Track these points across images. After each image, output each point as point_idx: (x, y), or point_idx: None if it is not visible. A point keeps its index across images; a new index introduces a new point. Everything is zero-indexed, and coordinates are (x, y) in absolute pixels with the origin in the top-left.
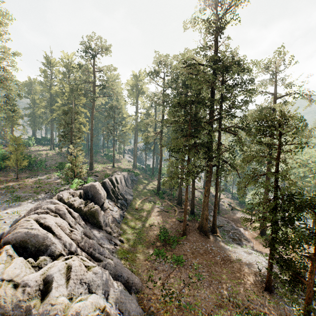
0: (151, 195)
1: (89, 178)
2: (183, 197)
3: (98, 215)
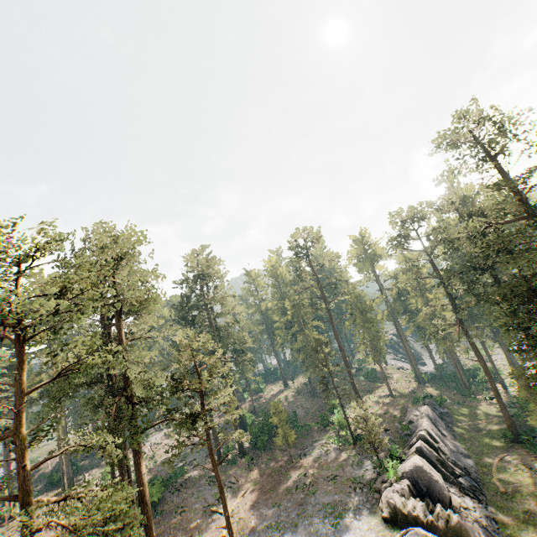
0: (505, 447)
1: (394, 448)
2: None
3: (469, 533)
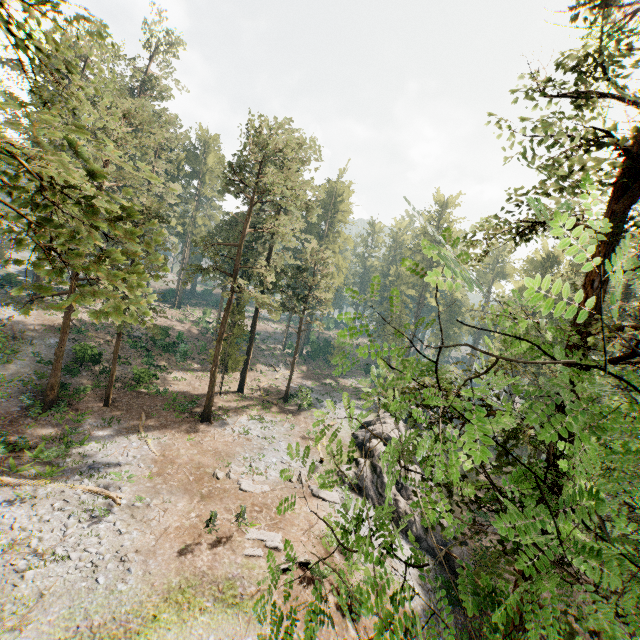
0: None
1: None
2: None
3: None
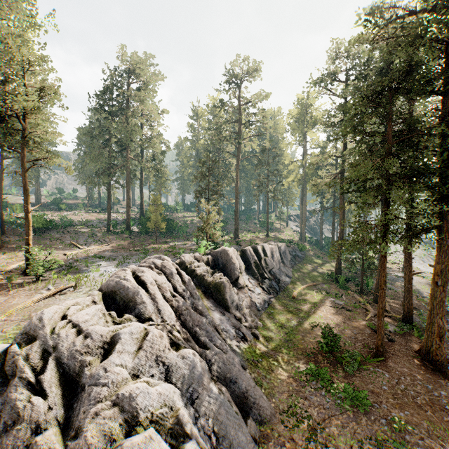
0: (325, 282)
1: (225, 244)
2: (392, 292)
3: (225, 289)
